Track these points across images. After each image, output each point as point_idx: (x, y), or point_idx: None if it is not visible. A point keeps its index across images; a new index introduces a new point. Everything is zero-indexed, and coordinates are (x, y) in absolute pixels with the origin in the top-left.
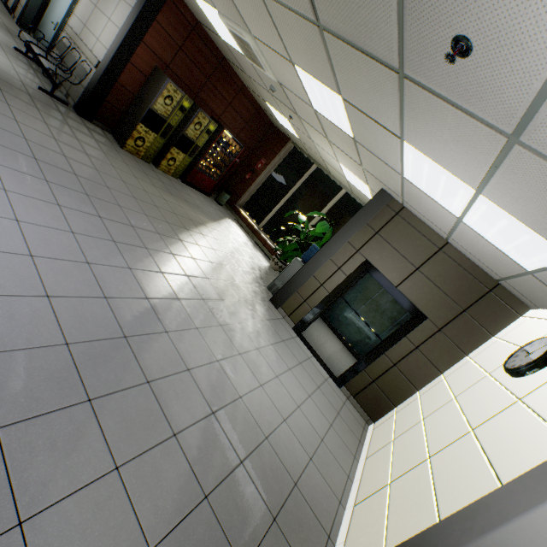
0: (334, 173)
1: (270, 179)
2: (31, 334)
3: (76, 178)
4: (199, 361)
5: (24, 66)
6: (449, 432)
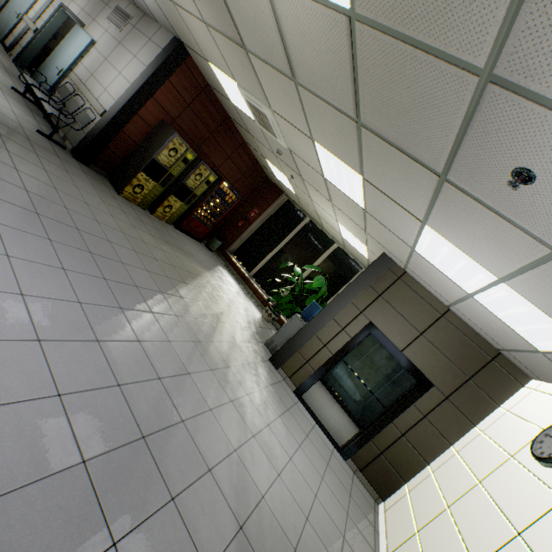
0: (328, 229)
1: (263, 227)
2: (43, 456)
3: (78, 233)
4: (218, 455)
5: (22, 106)
6: (490, 531)
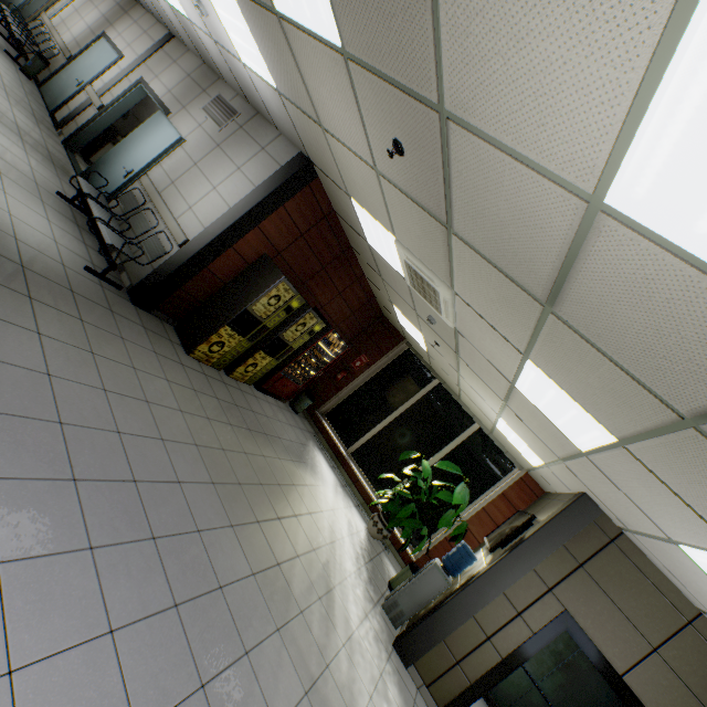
0: (470, 405)
1: (371, 383)
2: None
3: (136, 492)
4: None
5: (67, 224)
6: None
